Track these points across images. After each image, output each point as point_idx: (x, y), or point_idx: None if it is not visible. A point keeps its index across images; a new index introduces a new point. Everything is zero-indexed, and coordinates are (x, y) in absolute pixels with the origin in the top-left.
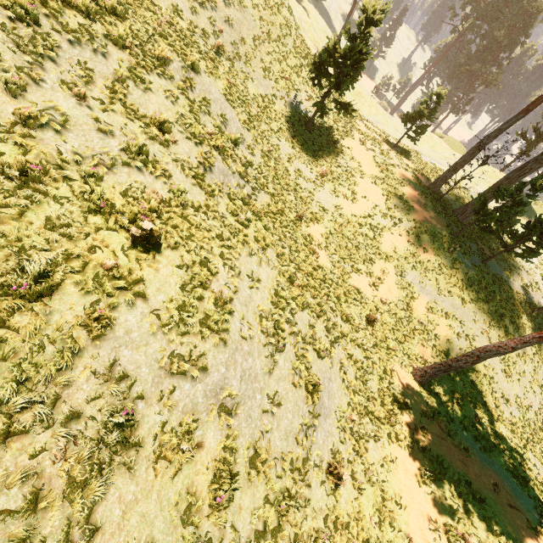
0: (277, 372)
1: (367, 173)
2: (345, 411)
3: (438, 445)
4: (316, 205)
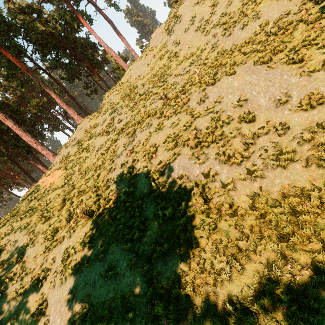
0: None
1: None
2: None
3: None
4: None
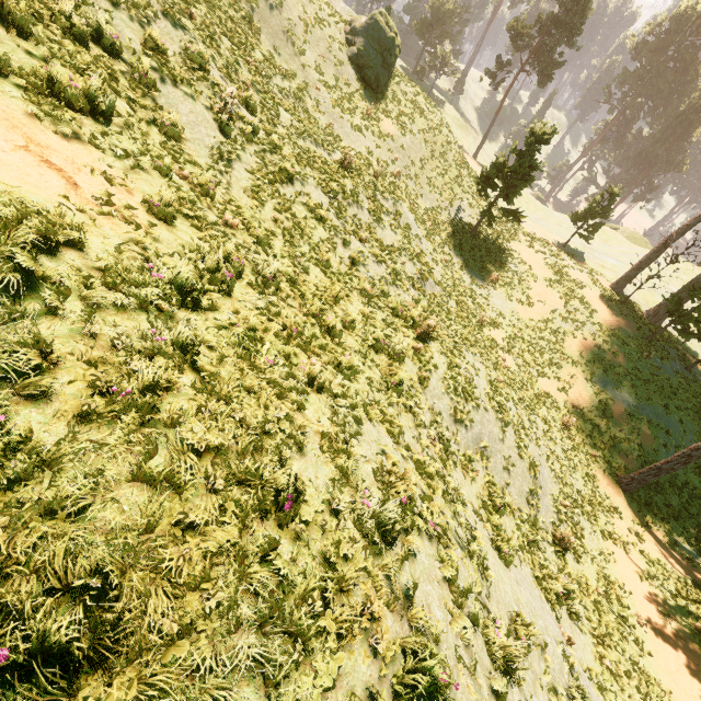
0: (506, 442)
1: (540, 276)
2: (558, 496)
3: (656, 552)
4: (493, 311)
